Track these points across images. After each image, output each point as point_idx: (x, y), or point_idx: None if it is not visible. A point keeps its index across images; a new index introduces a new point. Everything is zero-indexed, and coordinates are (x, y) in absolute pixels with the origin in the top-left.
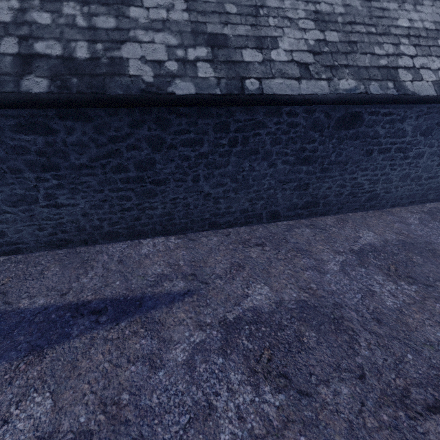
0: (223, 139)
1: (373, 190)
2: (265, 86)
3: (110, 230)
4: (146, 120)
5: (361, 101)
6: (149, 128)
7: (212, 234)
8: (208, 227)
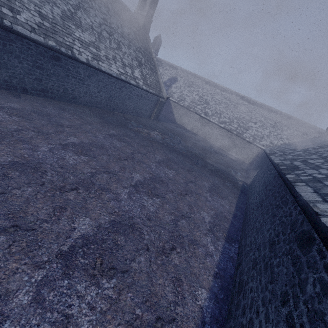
0: None
1: (74, 94)
2: (14, 26)
3: None
4: None
5: (58, 52)
6: None
7: None
8: None
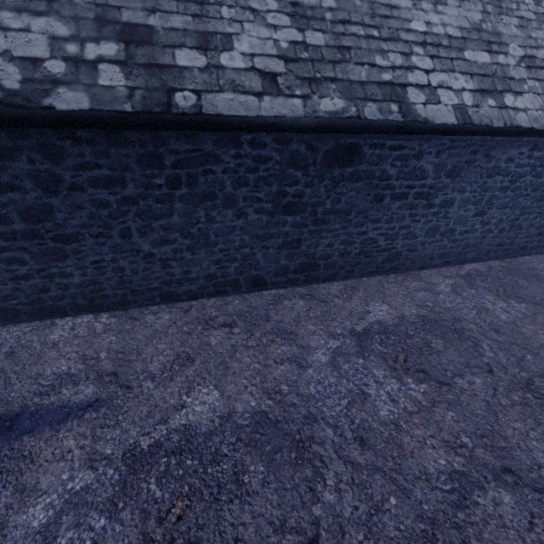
0: (156, 177)
1: (392, 247)
2: (206, 102)
3: (2, 307)
4: (23, 147)
5: (352, 128)
6: (30, 159)
7: (164, 310)
8: (161, 300)
